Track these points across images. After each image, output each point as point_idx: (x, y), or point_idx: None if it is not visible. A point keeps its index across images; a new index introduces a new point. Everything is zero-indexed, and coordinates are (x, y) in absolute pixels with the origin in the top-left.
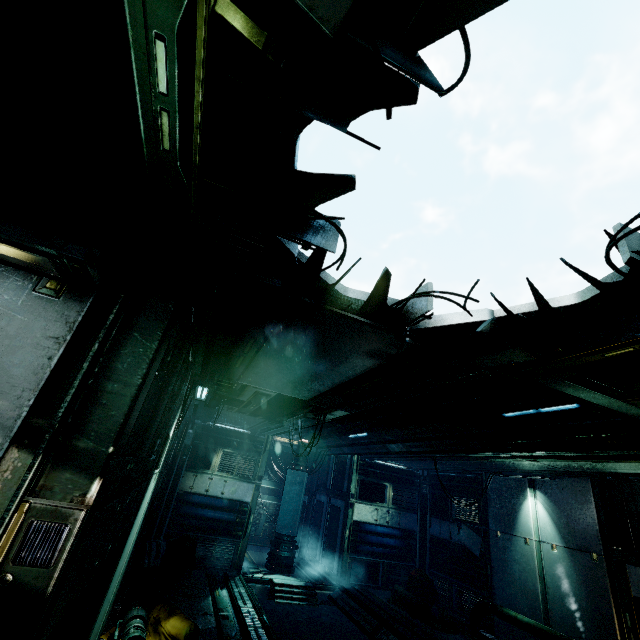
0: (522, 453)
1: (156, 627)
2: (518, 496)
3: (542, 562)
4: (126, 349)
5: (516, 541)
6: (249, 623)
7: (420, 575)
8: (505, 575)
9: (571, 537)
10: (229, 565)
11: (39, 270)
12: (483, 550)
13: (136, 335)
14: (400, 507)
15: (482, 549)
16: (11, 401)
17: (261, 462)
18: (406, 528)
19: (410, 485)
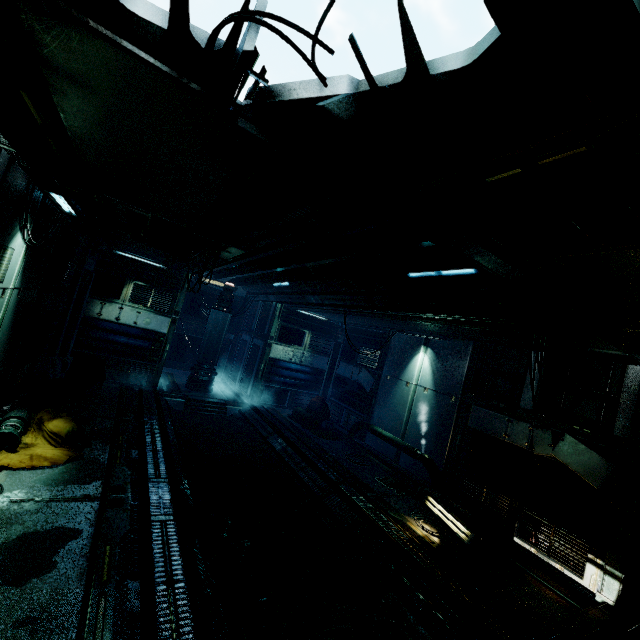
0: (418, 314)
1: (40, 426)
2: (413, 351)
3: (414, 399)
4: None
5: (400, 383)
6: (148, 426)
7: (319, 401)
8: (384, 406)
9: (441, 384)
10: (145, 383)
11: None
12: (373, 388)
13: None
14: (315, 351)
15: (373, 387)
16: None
17: (178, 299)
18: (317, 367)
19: (328, 334)
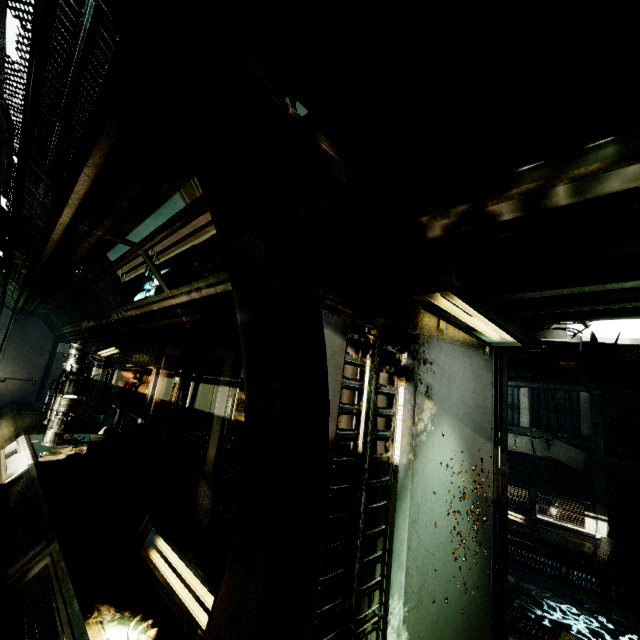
0: None
1: None
2: None
3: None
4: (503, 383)
5: None
6: None
7: None
8: None
9: None
10: None
11: (490, 343)
12: None
13: (503, 373)
14: None
15: None
16: (490, 424)
17: None
18: None
19: None
